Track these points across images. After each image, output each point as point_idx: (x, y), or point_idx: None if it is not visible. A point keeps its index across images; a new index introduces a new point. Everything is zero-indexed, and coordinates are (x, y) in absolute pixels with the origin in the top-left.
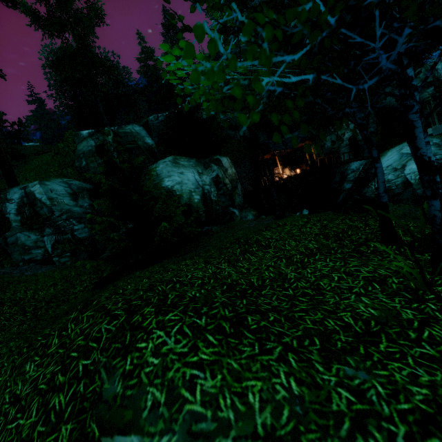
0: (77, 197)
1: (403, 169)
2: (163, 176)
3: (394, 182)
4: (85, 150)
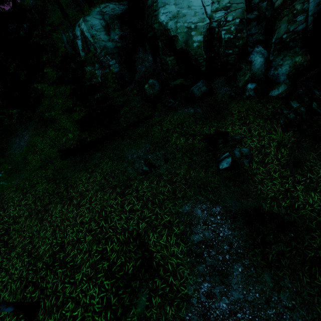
0: (109, 29)
1: None
2: (159, 4)
3: None
4: None
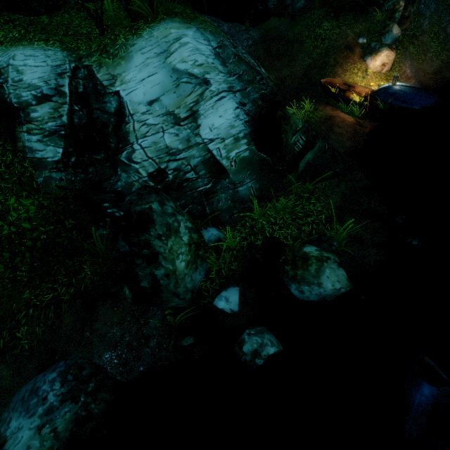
0: None
1: None
2: None
3: None
4: None
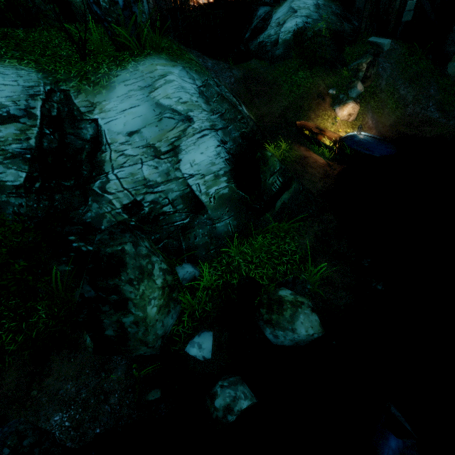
0: None
1: (282, 26)
2: None
3: (271, 39)
4: None
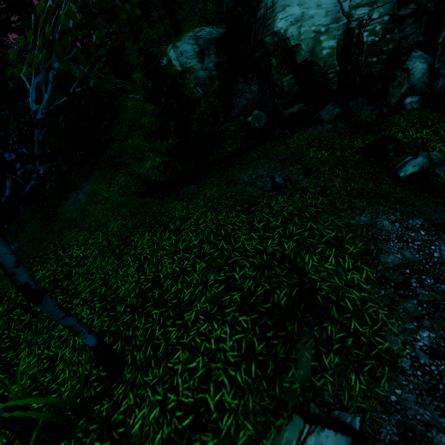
0: (203, 56)
1: None
2: (277, 9)
3: None
4: None
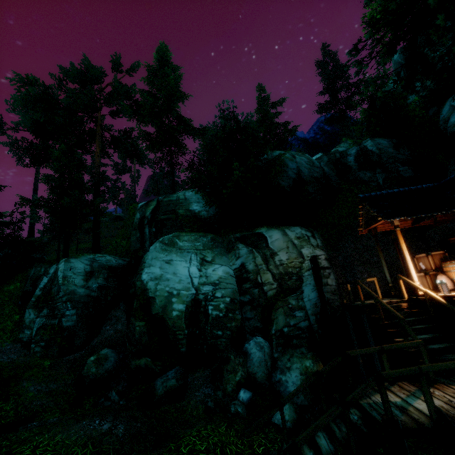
0: (92, 276)
1: None
2: (146, 264)
3: None
4: (134, 223)
